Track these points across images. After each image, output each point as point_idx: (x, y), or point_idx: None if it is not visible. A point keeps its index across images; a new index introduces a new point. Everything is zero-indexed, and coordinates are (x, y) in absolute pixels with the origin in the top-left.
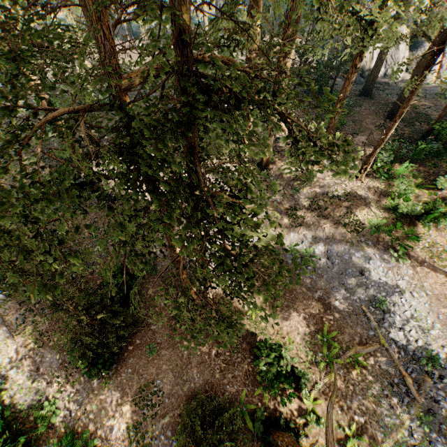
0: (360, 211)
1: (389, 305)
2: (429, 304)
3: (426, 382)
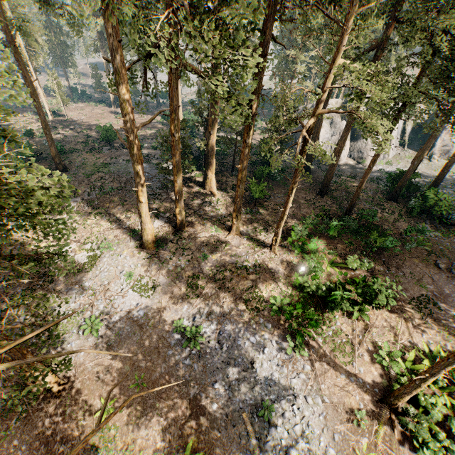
0: (266, 286)
1: (277, 414)
2: (325, 416)
3: None
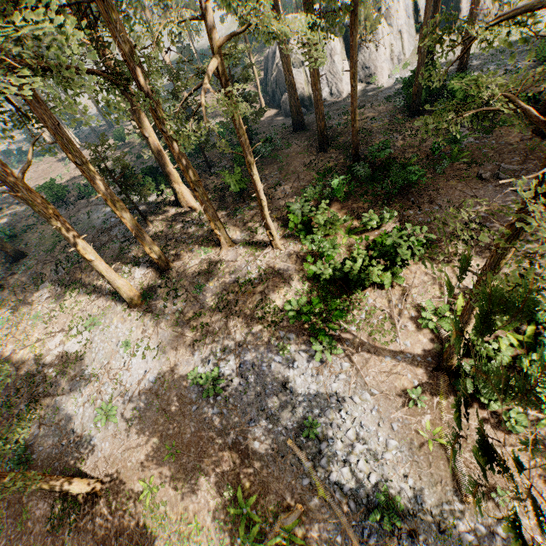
0: (278, 293)
1: (325, 427)
2: (377, 409)
3: None
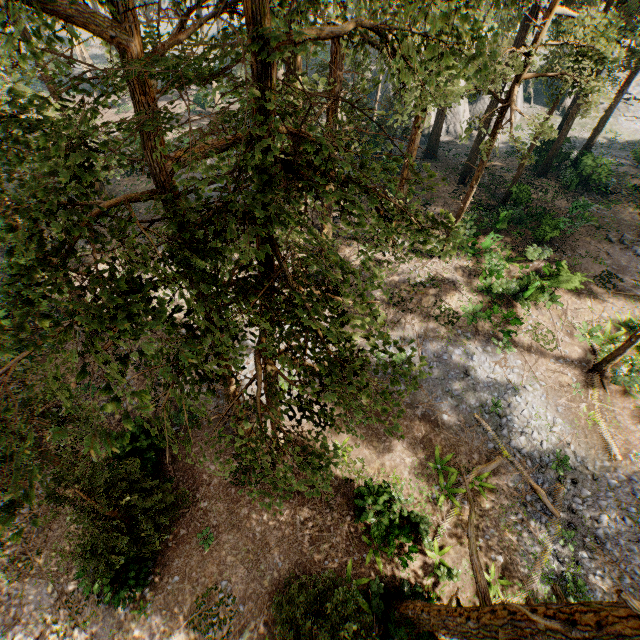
0: (450, 298)
1: (504, 407)
2: (545, 396)
3: (560, 491)
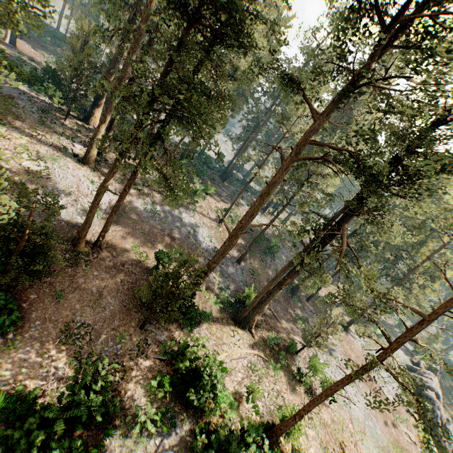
0: None
1: (196, 233)
2: (208, 230)
3: None
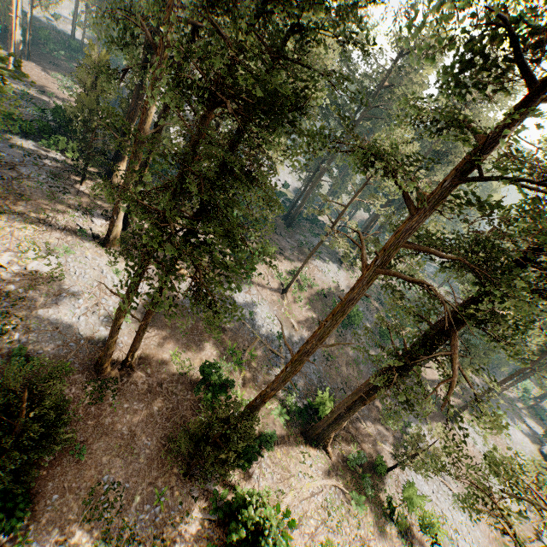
0: None
1: (254, 315)
2: (269, 307)
3: (281, 350)
